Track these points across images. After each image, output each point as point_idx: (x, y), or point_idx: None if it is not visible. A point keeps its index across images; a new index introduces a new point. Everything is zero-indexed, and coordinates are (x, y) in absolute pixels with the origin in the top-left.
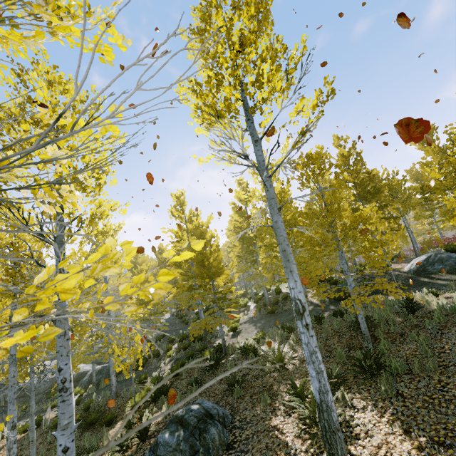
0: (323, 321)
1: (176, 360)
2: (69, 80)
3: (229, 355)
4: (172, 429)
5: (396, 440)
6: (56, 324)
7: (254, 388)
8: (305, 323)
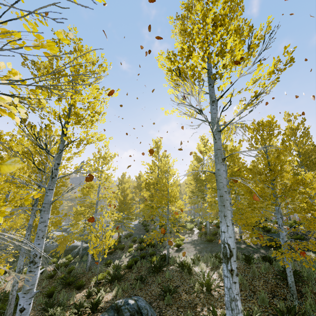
0: (251, 262)
1: (133, 256)
2: (88, 49)
3: (170, 265)
4: (110, 314)
5: None
6: (41, 213)
7: (182, 301)
8: (230, 267)
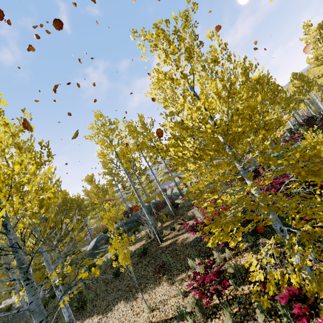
0: (47, 305)
1: None
2: None
3: None
4: None
5: (95, 319)
6: None
7: None
8: (60, 289)
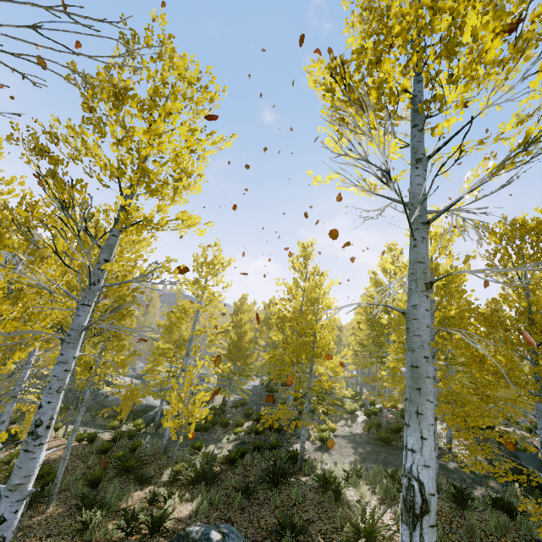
0: (468, 505)
1: (241, 443)
2: (183, 55)
3: (303, 475)
4: None
5: None
6: (63, 345)
7: None
8: (418, 540)
